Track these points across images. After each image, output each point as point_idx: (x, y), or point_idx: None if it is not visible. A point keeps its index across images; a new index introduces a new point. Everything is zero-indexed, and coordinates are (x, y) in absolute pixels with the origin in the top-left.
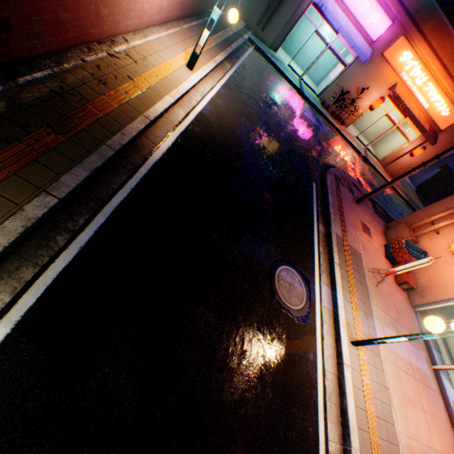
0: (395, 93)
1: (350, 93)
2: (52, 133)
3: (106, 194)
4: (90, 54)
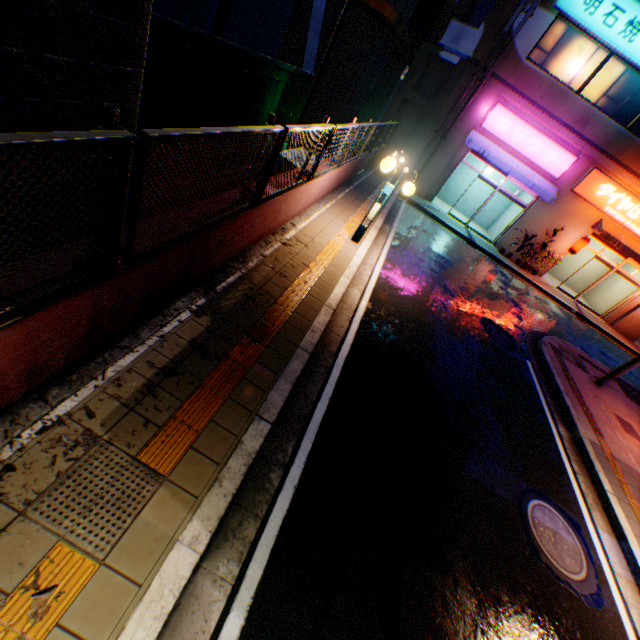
0: (602, 231)
1: (537, 235)
2: (252, 341)
3: (305, 408)
4: (267, 247)
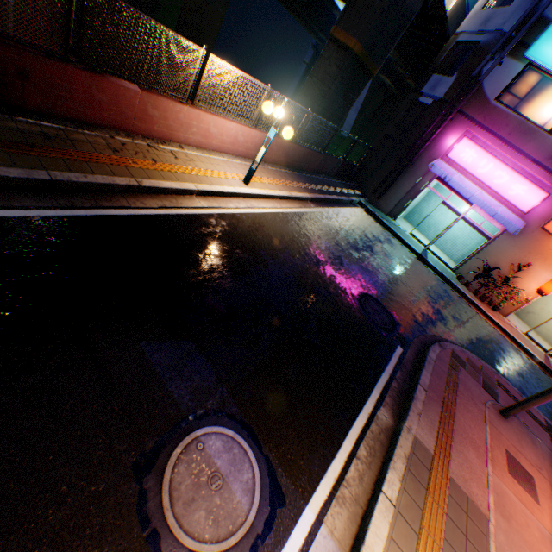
0: None
1: (502, 269)
2: None
3: None
4: (126, 138)
